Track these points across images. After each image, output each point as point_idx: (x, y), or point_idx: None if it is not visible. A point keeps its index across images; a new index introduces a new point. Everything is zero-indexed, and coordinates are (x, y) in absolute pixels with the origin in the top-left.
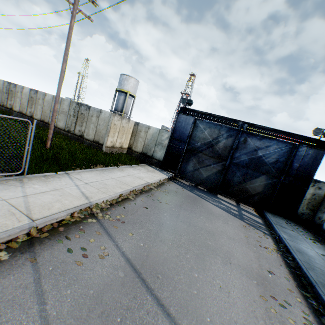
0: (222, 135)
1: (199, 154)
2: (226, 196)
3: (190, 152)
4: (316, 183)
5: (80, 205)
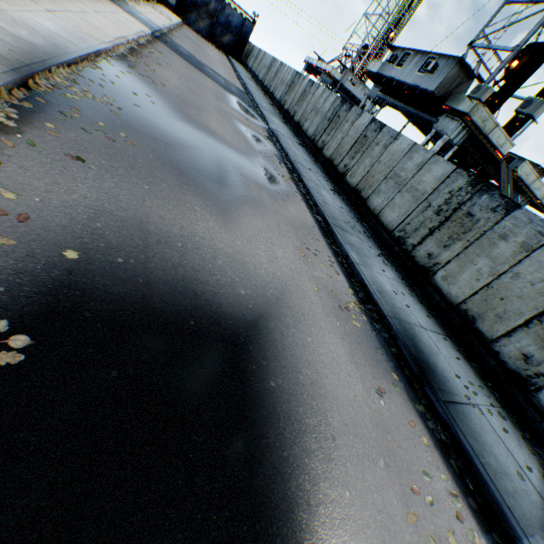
0: (213, 0)
1: (199, 10)
2: (212, 44)
3: (194, 6)
4: (250, 44)
5: (177, 22)
